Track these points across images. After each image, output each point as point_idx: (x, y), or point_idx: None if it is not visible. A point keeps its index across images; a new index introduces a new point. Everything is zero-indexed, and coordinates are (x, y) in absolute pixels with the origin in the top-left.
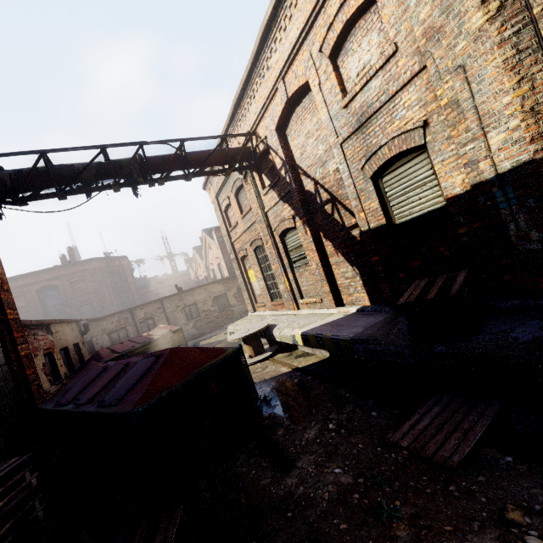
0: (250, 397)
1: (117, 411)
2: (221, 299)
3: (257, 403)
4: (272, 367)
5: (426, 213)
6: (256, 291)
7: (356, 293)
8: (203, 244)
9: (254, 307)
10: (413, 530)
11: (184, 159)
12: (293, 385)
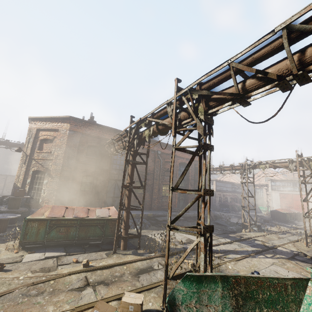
0: None
1: None
2: None
3: None
4: None
5: None
6: None
7: None
8: None
9: None
10: None
11: (6, 144)
12: None
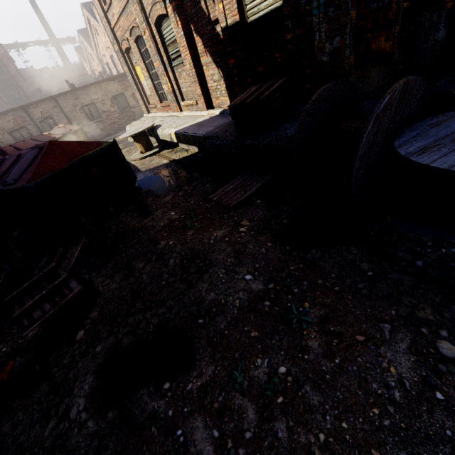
0: (130, 179)
1: (16, 187)
2: (119, 99)
3: (140, 184)
4: (157, 160)
5: (269, 12)
6: (147, 91)
7: (222, 96)
8: (87, 27)
9: (147, 108)
10: (196, 232)
11: None
12: (167, 172)
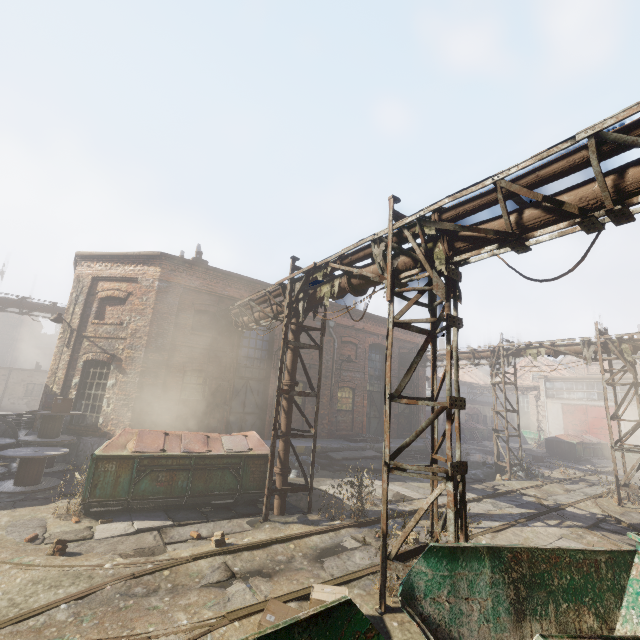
0: None
1: None
2: None
3: None
4: None
5: None
6: None
7: None
8: None
9: None
10: None
11: (20, 305)
12: None
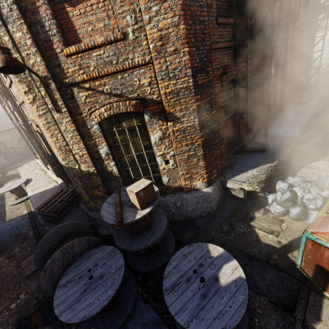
0: None
1: None
2: None
3: None
4: (21, 209)
5: None
6: None
7: None
8: None
9: (36, 156)
10: None
11: None
12: (19, 225)
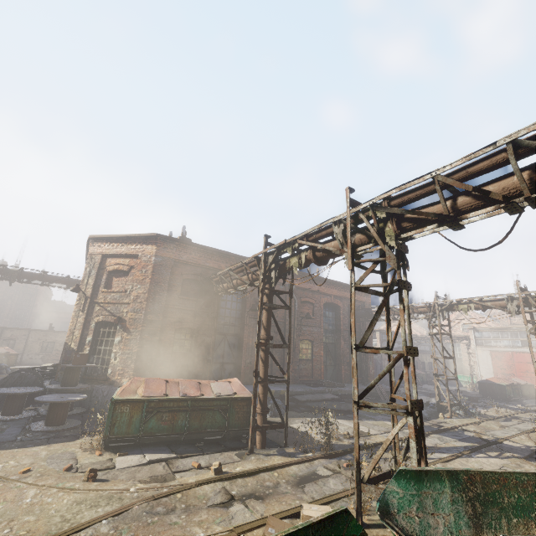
0: None
1: None
2: None
3: None
4: None
5: None
6: None
7: None
8: None
9: None
10: None
11: (42, 278)
12: None
